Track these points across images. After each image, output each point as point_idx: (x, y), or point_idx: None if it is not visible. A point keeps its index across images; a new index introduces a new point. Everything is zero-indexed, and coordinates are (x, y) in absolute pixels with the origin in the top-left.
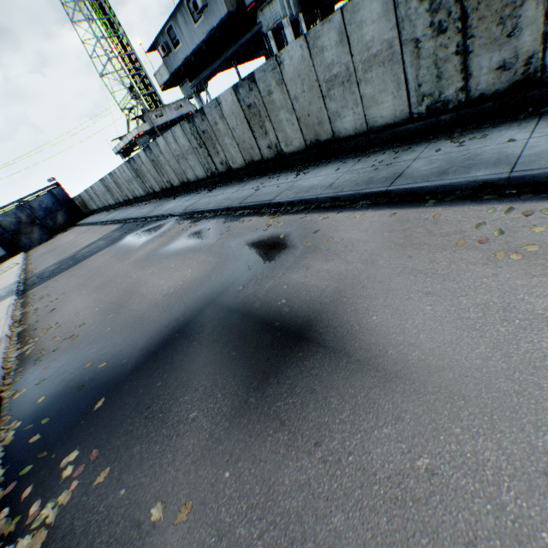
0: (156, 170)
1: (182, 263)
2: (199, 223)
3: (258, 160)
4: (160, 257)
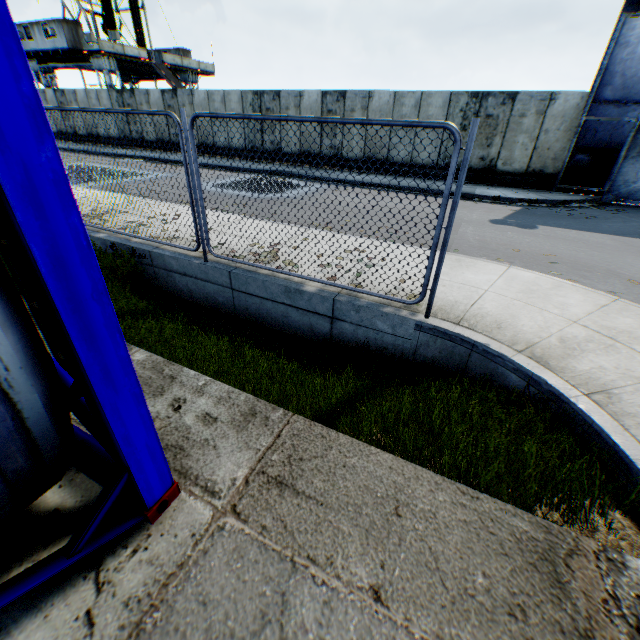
0: None
1: None
2: None
3: (66, 132)
4: None
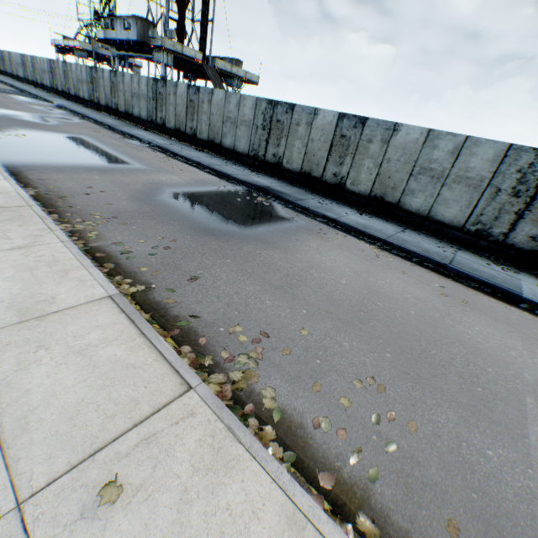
0: (65, 78)
1: (35, 110)
2: (59, 110)
3: (111, 107)
4: (28, 106)
